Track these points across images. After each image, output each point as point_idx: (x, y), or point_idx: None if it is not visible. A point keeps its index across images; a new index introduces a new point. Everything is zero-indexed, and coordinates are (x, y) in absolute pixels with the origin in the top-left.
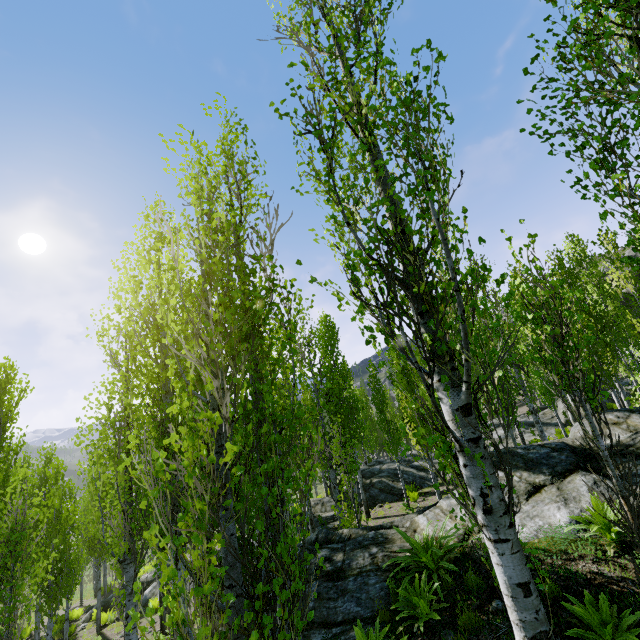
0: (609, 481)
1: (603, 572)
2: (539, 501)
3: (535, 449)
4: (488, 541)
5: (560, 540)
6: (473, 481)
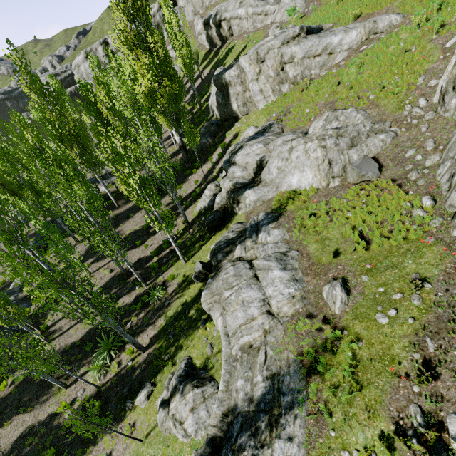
0: (107, 180)
1: (111, 191)
2: (99, 188)
3: (92, 179)
4: (105, 189)
5: (105, 191)
6: (102, 183)
